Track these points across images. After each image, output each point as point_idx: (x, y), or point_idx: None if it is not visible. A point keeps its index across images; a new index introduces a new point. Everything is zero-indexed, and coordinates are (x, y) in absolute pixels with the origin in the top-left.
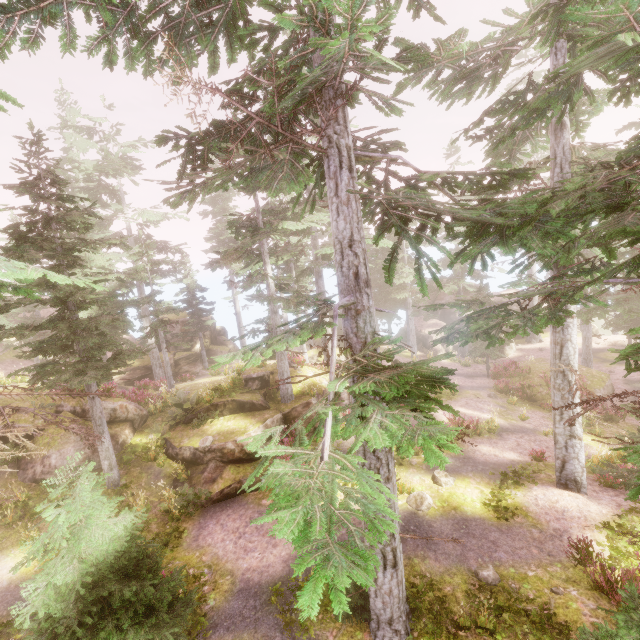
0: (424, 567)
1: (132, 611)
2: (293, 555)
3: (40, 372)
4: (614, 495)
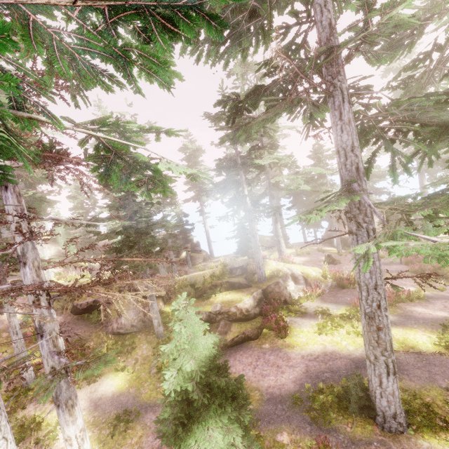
0: (403, 385)
1: (224, 395)
2: (298, 378)
3: (119, 261)
4: None
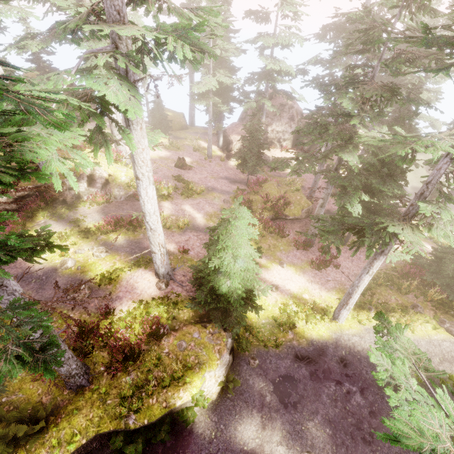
0: None
1: None
2: None
3: None
4: (182, 285)
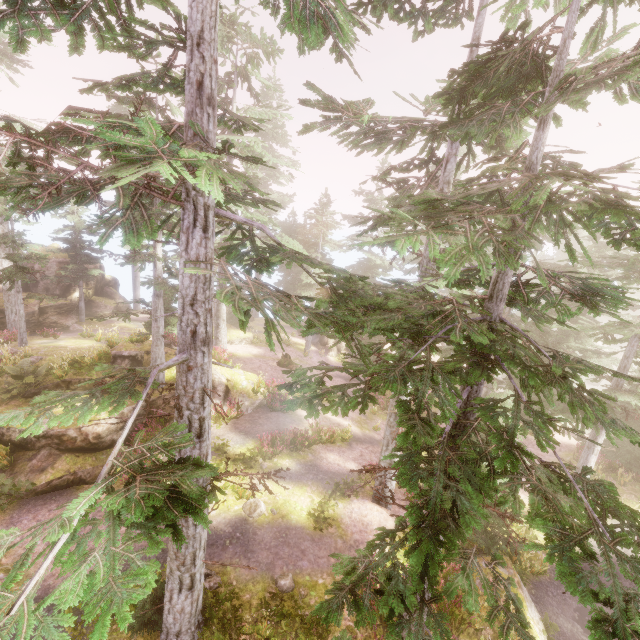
0: (234, 575)
1: None
2: None
3: None
4: None
